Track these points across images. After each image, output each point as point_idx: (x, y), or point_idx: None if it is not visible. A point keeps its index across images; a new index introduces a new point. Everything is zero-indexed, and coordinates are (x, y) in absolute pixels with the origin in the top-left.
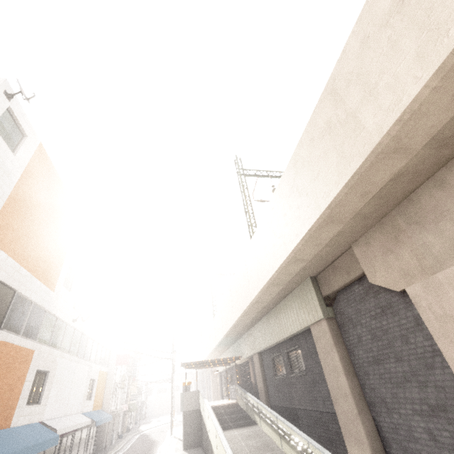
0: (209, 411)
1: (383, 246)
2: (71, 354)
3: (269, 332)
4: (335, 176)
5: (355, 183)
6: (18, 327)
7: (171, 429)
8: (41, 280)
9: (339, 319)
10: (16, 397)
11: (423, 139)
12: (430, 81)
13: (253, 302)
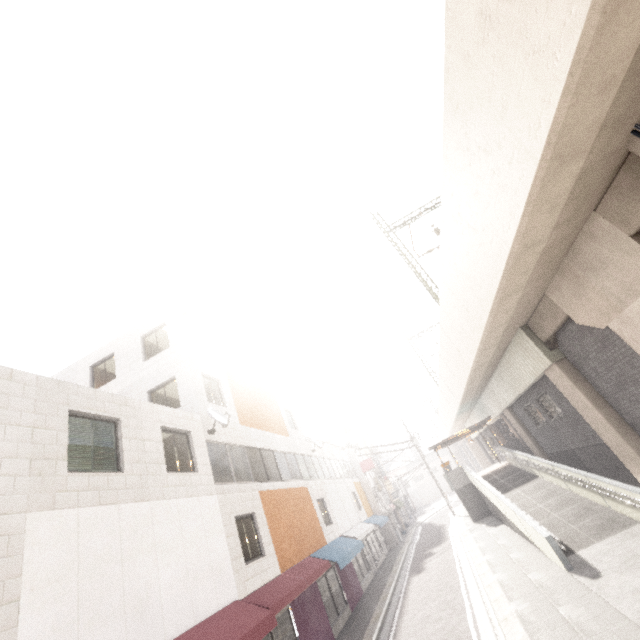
0: (481, 482)
1: (572, 291)
2: (326, 478)
3: (507, 386)
4: (490, 270)
5: (509, 275)
6: (288, 475)
7: (451, 510)
8: (278, 433)
9: (569, 358)
10: (318, 523)
11: (547, 231)
12: (522, 220)
13: (473, 369)
